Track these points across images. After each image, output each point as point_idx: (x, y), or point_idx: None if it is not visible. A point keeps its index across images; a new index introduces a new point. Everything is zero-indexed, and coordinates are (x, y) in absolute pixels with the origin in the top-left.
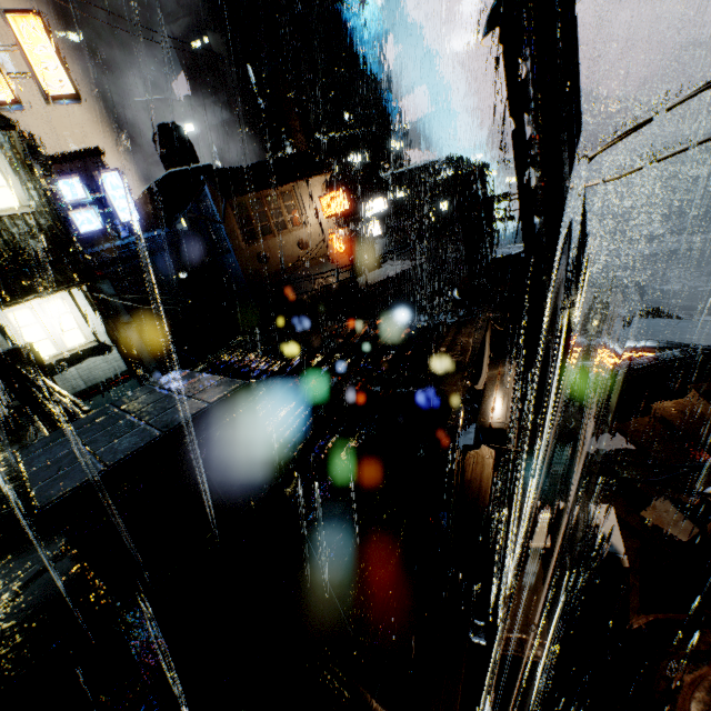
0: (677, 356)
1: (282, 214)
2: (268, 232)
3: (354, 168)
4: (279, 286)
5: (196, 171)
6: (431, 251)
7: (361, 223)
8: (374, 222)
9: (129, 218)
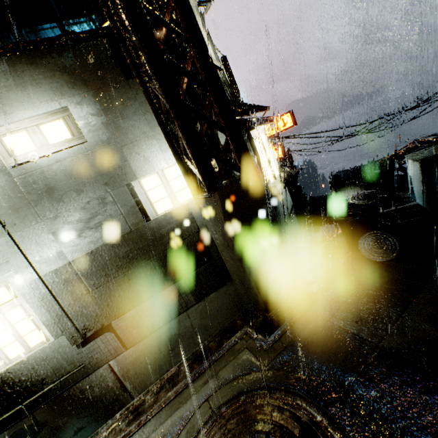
0: None
1: None
2: None
3: None
4: None
5: None
6: None
7: None
8: None
9: None
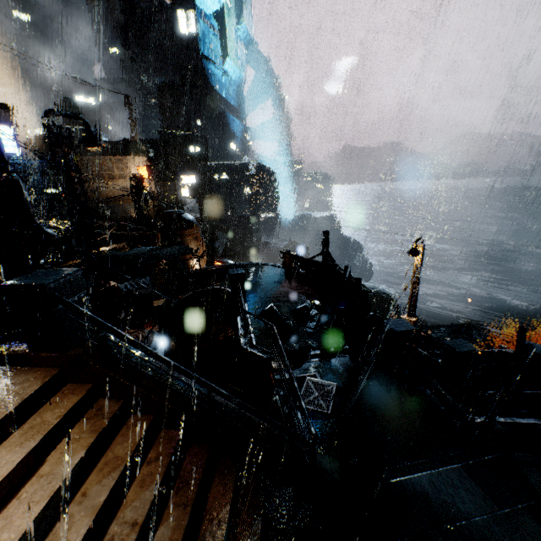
0: (225, 265)
1: (113, 171)
2: (102, 178)
3: (190, 154)
4: (102, 208)
5: (78, 131)
6: (225, 213)
7: (175, 187)
8: (185, 188)
9: (9, 151)
